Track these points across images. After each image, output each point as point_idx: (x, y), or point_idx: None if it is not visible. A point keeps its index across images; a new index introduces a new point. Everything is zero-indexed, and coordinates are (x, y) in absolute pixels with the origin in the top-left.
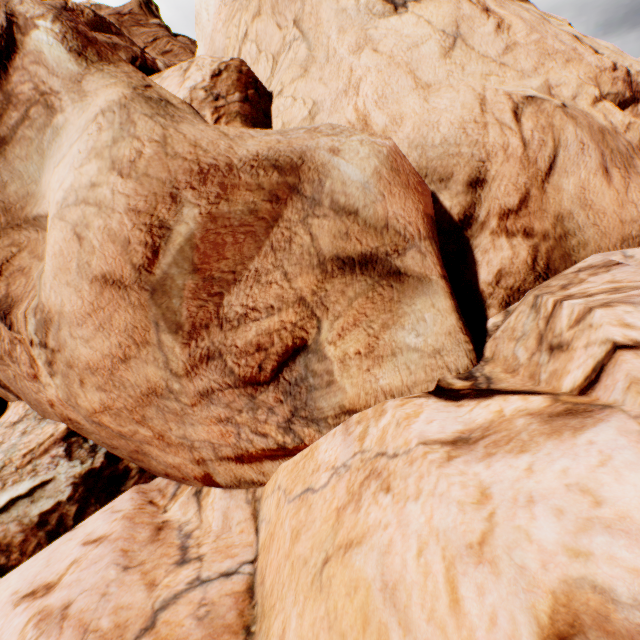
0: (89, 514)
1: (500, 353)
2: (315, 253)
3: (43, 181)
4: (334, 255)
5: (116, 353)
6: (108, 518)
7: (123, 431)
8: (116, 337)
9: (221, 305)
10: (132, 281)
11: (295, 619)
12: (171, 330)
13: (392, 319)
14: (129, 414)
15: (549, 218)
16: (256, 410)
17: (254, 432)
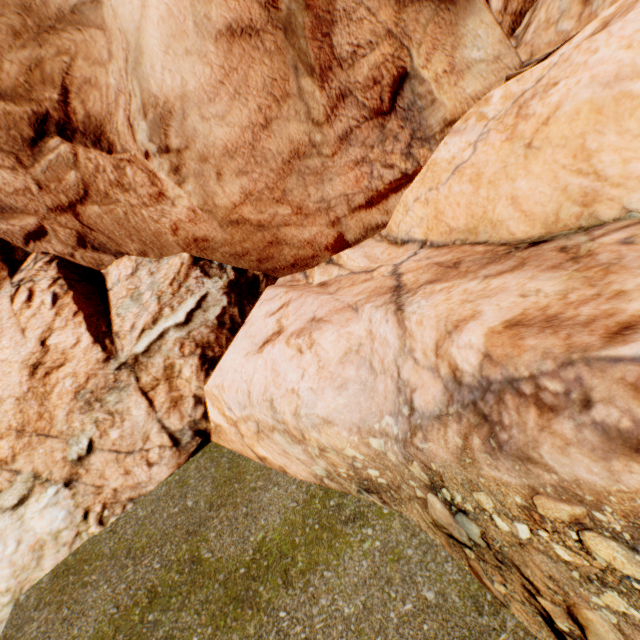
0: (248, 313)
1: (540, 46)
2: None
3: None
4: None
5: (256, 121)
6: (271, 302)
7: (262, 220)
8: (254, 101)
9: (333, 47)
10: (263, 23)
11: (523, 181)
12: (308, 74)
13: (455, 42)
14: (269, 195)
15: None
16: (384, 143)
17: (383, 167)
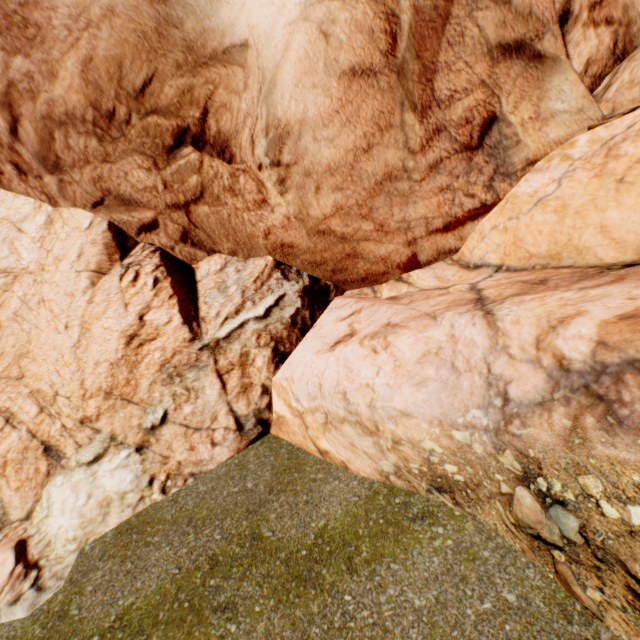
0: (317, 318)
1: (622, 102)
2: (484, 43)
3: (223, 11)
4: (497, 43)
5: (359, 145)
6: (341, 309)
7: (346, 233)
8: (361, 129)
9: (433, 90)
10: (382, 67)
11: (614, 211)
12: (411, 109)
13: (541, 95)
14: (357, 211)
15: (619, 9)
16: (469, 174)
17: (465, 195)
